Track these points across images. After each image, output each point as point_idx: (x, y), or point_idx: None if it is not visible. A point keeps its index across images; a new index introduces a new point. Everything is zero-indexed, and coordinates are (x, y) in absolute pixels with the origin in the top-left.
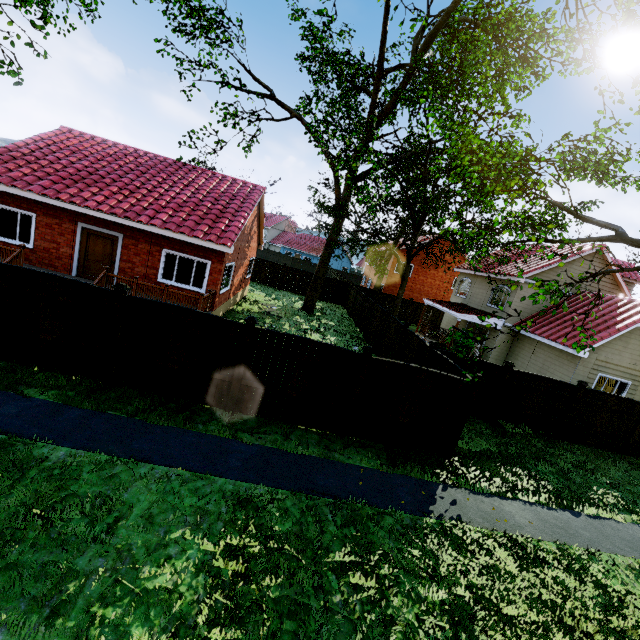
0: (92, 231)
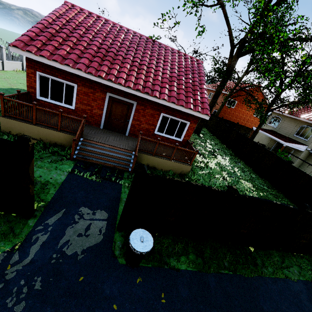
0: (115, 99)
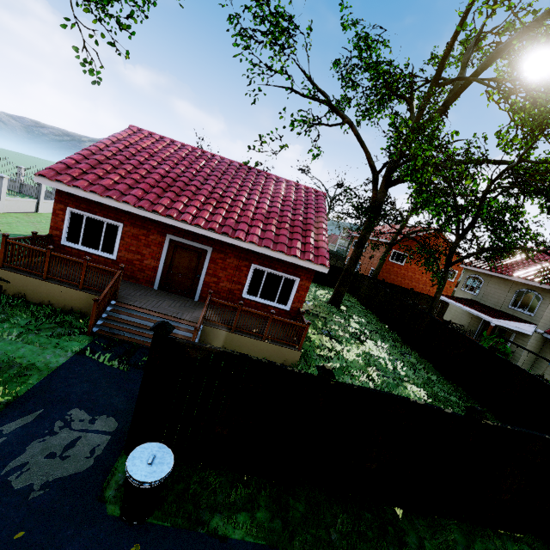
0: (179, 243)
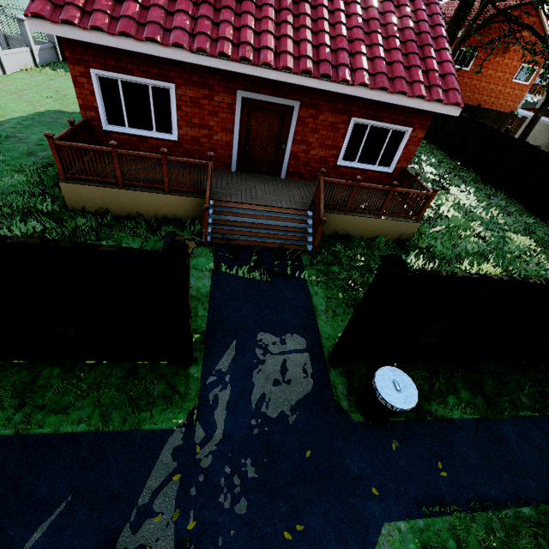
0: (255, 102)
